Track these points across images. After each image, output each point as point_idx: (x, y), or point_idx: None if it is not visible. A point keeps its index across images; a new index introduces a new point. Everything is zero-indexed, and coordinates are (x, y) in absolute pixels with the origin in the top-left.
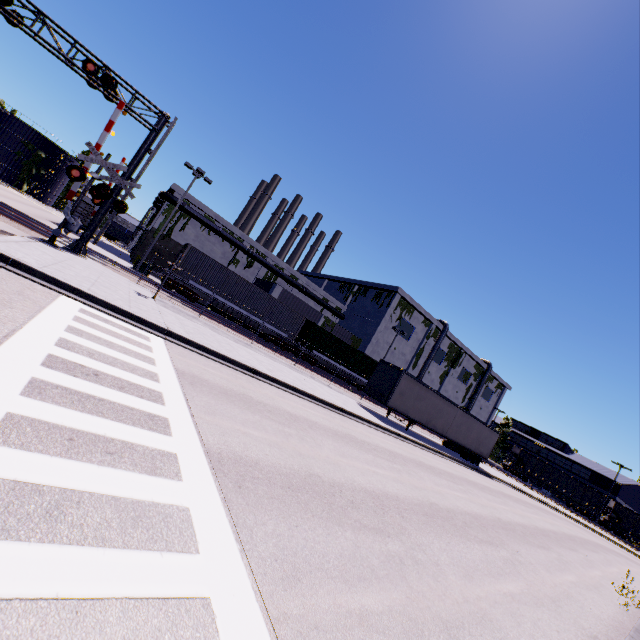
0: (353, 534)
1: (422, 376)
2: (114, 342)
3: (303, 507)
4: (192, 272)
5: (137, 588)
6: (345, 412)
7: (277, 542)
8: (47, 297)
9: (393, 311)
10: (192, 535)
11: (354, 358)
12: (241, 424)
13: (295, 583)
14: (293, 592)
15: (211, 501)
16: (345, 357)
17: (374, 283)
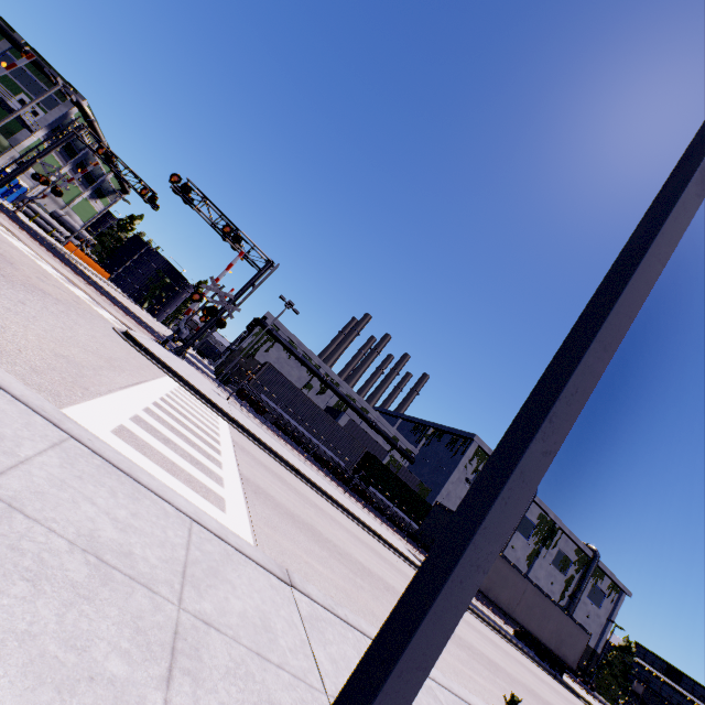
0: (328, 556)
1: (503, 549)
2: (196, 409)
3: (296, 525)
4: (265, 387)
5: (195, 475)
6: (381, 539)
7: (269, 517)
8: (160, 373)
9: (468, 461)
10: (222, 483)
11: (415, 504)
12: (270, 481)
13: (272, 529)
14: (269, 529)
15: (236, 484)
16: (405, 501)
17: (449, 427)
